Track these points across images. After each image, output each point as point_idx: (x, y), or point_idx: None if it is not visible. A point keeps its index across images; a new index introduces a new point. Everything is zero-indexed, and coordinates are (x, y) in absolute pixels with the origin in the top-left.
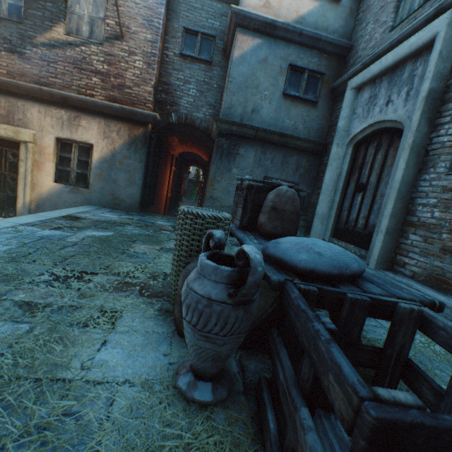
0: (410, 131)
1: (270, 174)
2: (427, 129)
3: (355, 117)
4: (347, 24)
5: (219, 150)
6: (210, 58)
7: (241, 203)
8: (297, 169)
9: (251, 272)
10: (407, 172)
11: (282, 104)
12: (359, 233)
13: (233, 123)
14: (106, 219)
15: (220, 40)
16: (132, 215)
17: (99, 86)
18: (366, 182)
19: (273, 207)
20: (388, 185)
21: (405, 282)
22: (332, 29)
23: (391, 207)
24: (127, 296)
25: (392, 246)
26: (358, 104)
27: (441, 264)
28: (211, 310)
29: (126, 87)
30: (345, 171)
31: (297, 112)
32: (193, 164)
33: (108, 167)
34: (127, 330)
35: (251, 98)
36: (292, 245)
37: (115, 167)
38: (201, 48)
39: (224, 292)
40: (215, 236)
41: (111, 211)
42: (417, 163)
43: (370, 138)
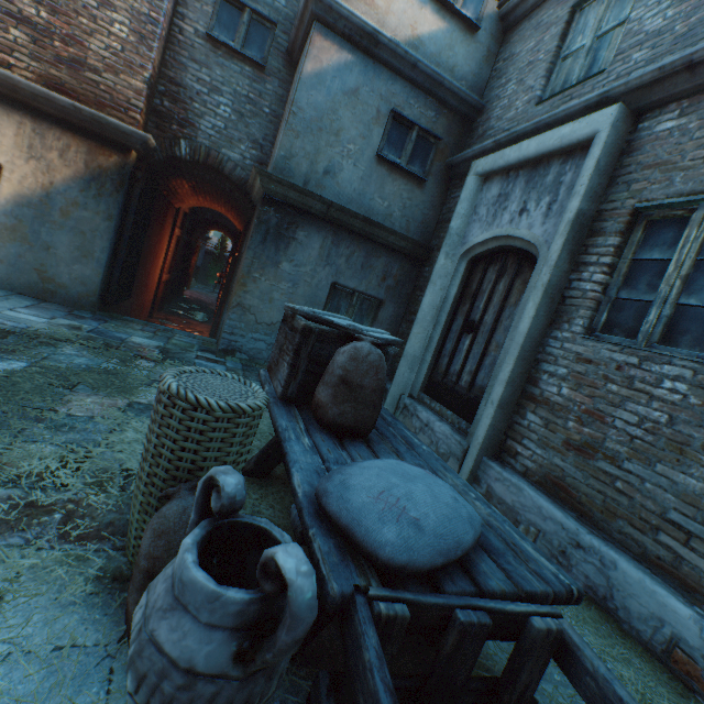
0: (547, 265)
1: (343, 279)
2: (568, 266)
3: (476, 219)
4: (482, 71)
5: (262, 227)
6: (262, 58)
7: (290, 356)
8: (385, 278)
9: (287, 625)
10: (535, 323)
11: (373, 172)
12: (461, 395)
13: (291, 185)
14: (18, 325)
15: (284, 33)
16: (80, 319)
17: (25, 49)
18: (479, 321)
19: (344, 379)
20: (508, 334)
21: (514, 482)
22: (461, 72)
23: (510, 371)
24: (26, 545)
25: (503, 424)
26: (482, 200)
27: (563, 463)
28: (192, 695)
29: (87, 67)
30: (453, 298)
31: (395, 189)
32: (215, 228)
33: (34, 216)
34: (5, 655)
35: (325, 150)
36: (371, 499)
37: (51, 220)
38: (248, 36)
39: (227, 650)
40: (222, 493)
41: (35, 306)
42: (550, 312)
43: (492, 255)
